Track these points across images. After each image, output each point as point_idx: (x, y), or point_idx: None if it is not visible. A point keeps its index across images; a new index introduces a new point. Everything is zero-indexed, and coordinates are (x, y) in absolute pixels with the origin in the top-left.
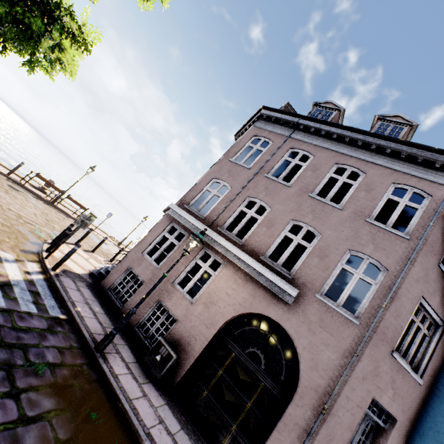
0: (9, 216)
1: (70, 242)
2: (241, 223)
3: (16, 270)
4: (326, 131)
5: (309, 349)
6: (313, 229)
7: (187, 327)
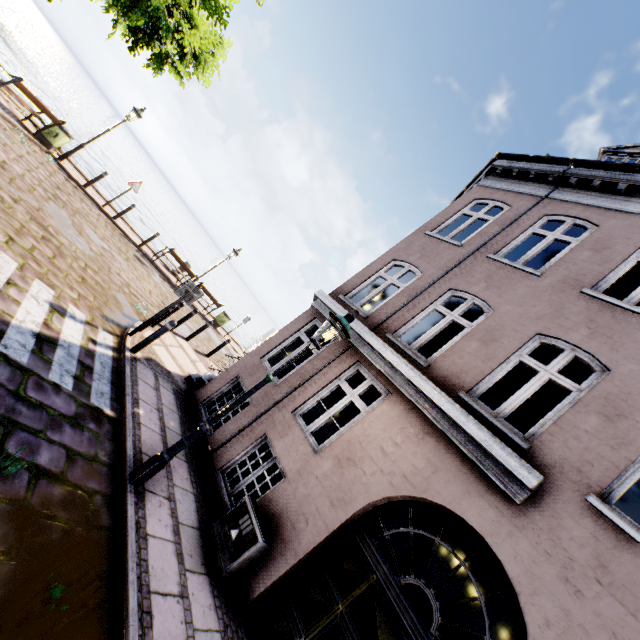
0: (113, 279)
1: (180, 334)
2: (430, 331)
3: (78, 333)
4: (630, 182)
5: (562, 632)
6: (588, 356)
7: (298, 494)
